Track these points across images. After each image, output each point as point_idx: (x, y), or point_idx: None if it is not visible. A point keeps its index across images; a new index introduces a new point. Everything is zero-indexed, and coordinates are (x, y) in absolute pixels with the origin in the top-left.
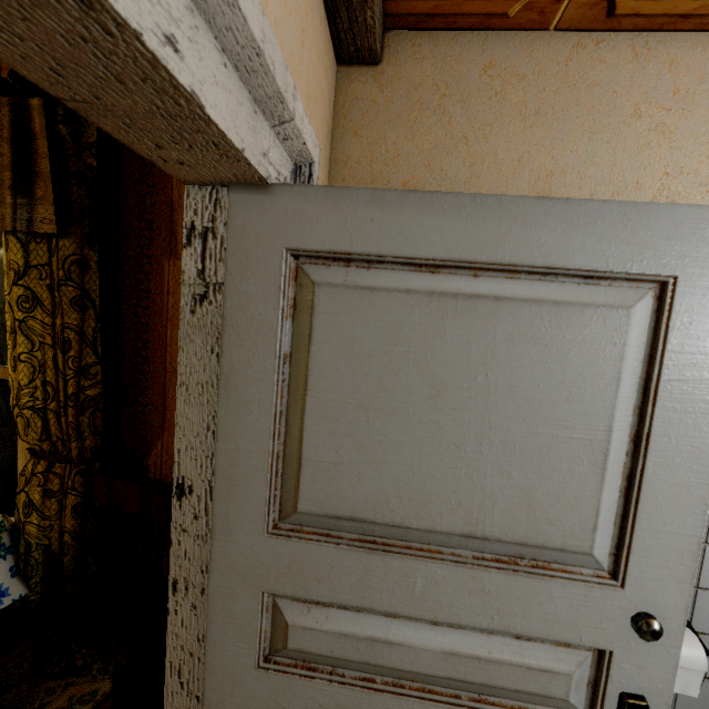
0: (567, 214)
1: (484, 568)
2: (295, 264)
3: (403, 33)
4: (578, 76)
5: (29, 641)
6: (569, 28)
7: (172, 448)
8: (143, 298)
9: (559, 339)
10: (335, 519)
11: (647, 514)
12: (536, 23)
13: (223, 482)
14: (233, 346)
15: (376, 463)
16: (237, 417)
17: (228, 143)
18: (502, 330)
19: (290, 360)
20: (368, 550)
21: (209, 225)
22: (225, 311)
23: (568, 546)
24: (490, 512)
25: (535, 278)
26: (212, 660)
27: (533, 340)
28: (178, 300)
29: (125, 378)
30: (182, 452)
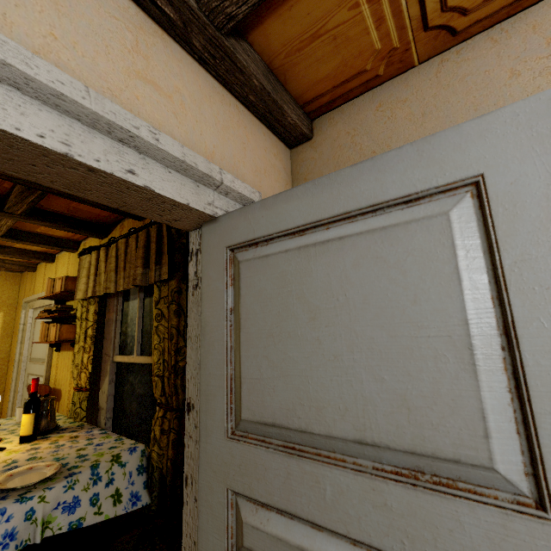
0: (375, 167)
1: (381, 479)
2: (233, 254)
3: (322, 117)
4: (449, 78)
5: (138, 530)
6: (430, 57)
7: None
8: None
9: (394, 254)
10: (263, 425)
11: (549, 416)
12: (403, 68)
13: (203, 398)
14: (206, 308)
15: (283, 377)
16: (209, 352)
17: (178, 203)
18: (349, 259)
19: (234, 312)
20: (287, 453)
21: (199, 247)
22: (202, 290)
23: (462, 457)
24: (373, 417)
25: (369, 216)
26: (201, 547)
27: (373, 260)
28: None
29: None
30: (189, 381)
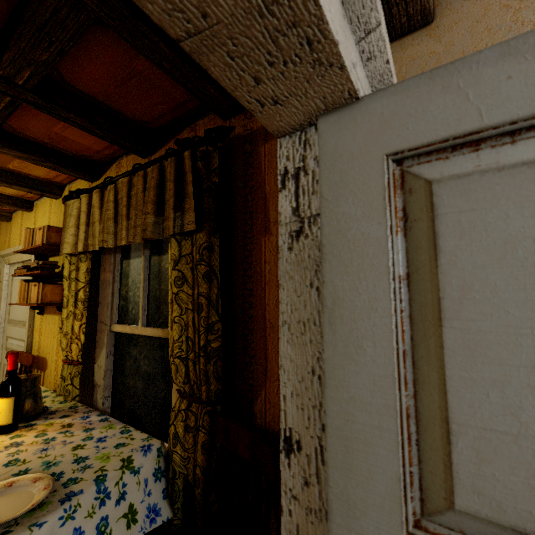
0: None
1: None
2: (398, 171)
3: None
4: None
5: None
6: None
7: (273, 396)
8: (248, 269)
9: None
10: None
11: None
12: None
13: (336, 442)
14: (334, 274)
15: None
16: (347, 357)
17: (323, 31)
18: None
19: (408, 283)
20: None
21: (300, 165)
22: (323, 238)
23: None
24: None
25: None
26: None
27: None
28: (272, 267)
29: (237, 334)
30: (287, 399)
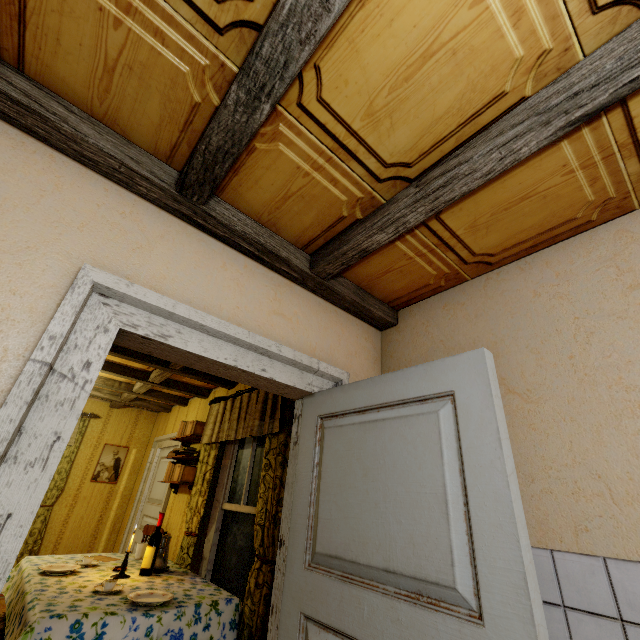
0: (404, 375)
1: (397, 599)
2: (321, 421)
3: (405, 309)
4: (493, 292)
5: None
6: (478, 275)
7: None
8: None
9: (411, 434)
10: (329, 557)
11: (481, 551)
12: (460, 281)
13: (292, 534)
14: (300, 461)
15: (344, 518)
16: (299, 496)
17: (288, 385)
18: (387, 434)
19: (318, 465)
20: (342, 580)
21: (300, 413)
22: (299, 446)
23: (440, 580)
24: (395, 550)
25: (401, 406)
26: None
27: (400, 437)
28: None
29: None
30: (283, 520)
